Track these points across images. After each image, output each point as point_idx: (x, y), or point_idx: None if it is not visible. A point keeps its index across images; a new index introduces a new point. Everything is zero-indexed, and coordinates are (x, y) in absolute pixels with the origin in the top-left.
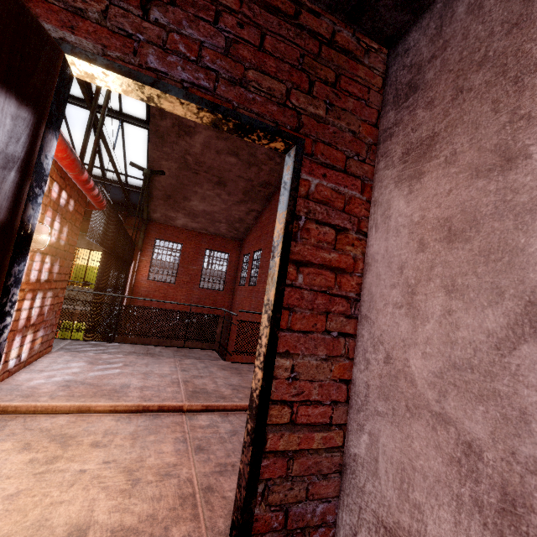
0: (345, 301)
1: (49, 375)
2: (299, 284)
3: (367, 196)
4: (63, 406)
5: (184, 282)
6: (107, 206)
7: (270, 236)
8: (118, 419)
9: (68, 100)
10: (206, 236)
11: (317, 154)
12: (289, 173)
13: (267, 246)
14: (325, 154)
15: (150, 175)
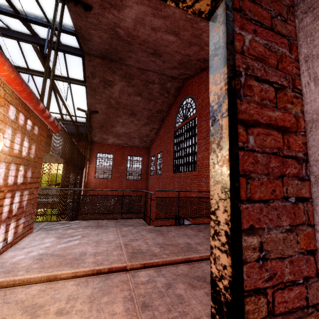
0: (295, 162)
1: (28, 251)
2: (250, 147)
3: (295, 55)
4: (35, 277)
5: (116, 177)
6: (63, 132)
7: (166, 142)
8: (78, 284)
9: (36, 74)
10: (127, 147)
11: (245, 11)
12: (219, 30)
13: (165, 149)
14: (252, 11)
15: (90, 114)
